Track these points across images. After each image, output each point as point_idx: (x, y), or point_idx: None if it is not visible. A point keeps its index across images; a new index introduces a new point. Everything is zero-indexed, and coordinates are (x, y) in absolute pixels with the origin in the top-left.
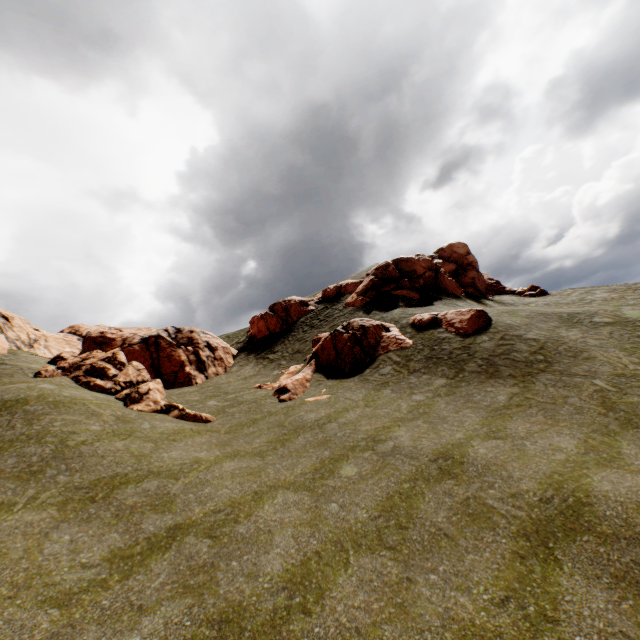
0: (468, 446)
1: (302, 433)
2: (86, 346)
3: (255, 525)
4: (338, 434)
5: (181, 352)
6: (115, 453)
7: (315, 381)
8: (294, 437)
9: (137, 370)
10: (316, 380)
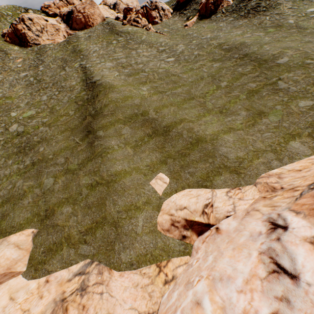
0: (219, 36)
1: (188, 37)
2: (125, 12)
3: (176, 49)
4: (195, 36)
5: (154, 13)
6: (150, 41)
7: (196, 22)
8: (185, 38)
9: (144, 21)
10: (197, 22)
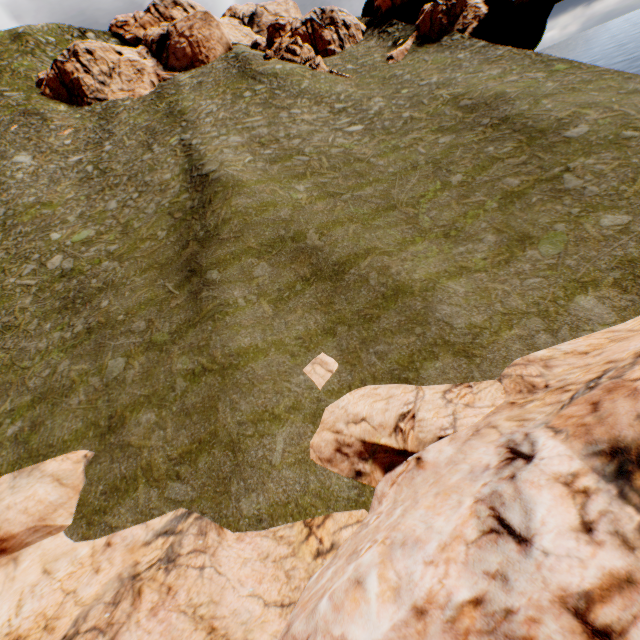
0: (455, 79)
1: (392, 81)
2: (270, 34)
3: (368, 107)
4: (408, 80)
5: (327, 33)
6: (318, 90)
7: (411, 51)
8: (388, 83)
9: (308, 51)
10: (412, 51)
